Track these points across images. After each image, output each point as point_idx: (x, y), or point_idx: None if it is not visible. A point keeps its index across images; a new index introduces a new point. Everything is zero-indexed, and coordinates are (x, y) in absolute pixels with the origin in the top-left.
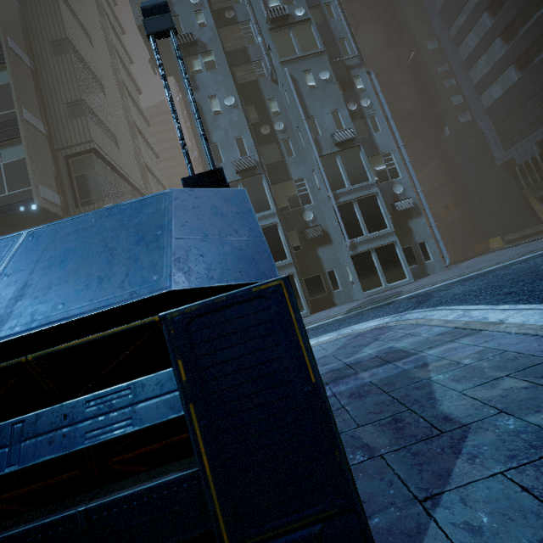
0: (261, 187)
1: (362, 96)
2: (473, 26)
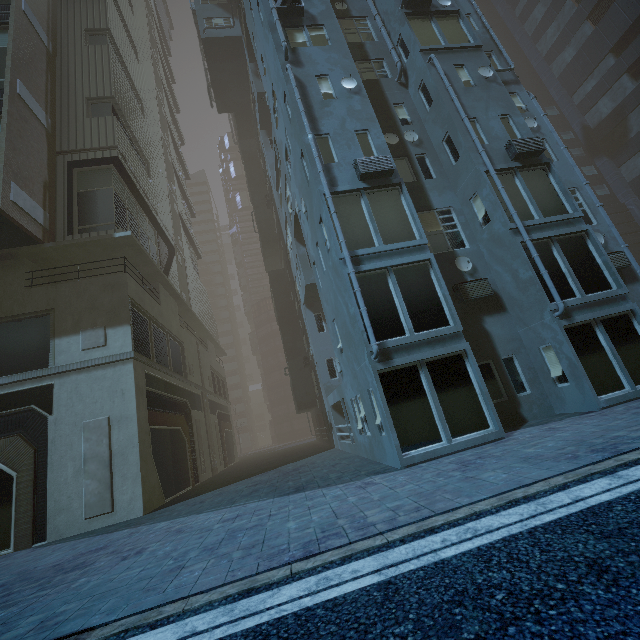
0: (399, 206)
1: (524, 116)
2: (606, 91)
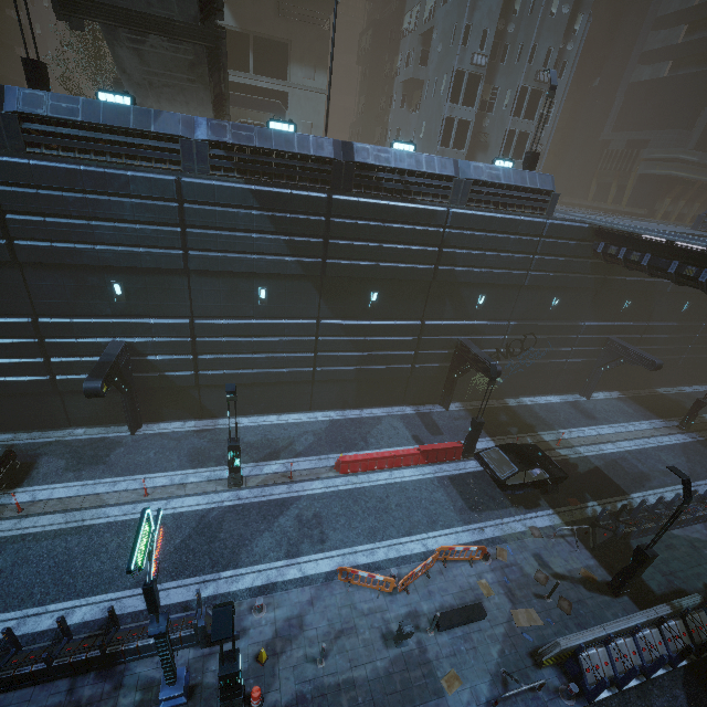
0: (477, 86)
1: (572, 38)
2: None
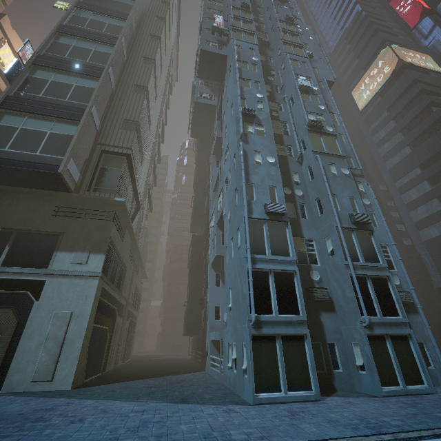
0: (284, 233)
1: (363, 196)
2: (415, 186)
